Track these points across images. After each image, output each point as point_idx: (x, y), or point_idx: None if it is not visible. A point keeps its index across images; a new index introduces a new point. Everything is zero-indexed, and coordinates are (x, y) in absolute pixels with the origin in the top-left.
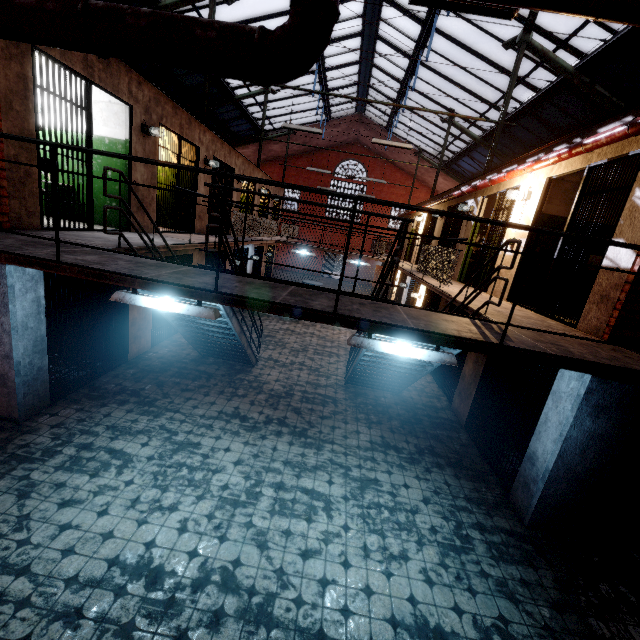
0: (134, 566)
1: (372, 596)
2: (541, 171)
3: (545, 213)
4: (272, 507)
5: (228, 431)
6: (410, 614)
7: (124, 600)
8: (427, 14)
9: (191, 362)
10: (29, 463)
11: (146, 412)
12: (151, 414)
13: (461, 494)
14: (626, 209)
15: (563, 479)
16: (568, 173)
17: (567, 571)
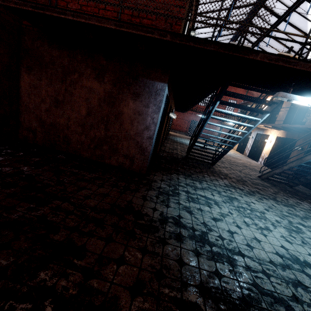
0: (292, 259)
1: None
2: None
3: None
4: None
5: (241, 194)
6: None
7: None
8: None
9: (183, 160)
10: (172, 196)
11: (193, 179)
12: (196, 181)
13: None
14: None
15: None
16: None
17: None
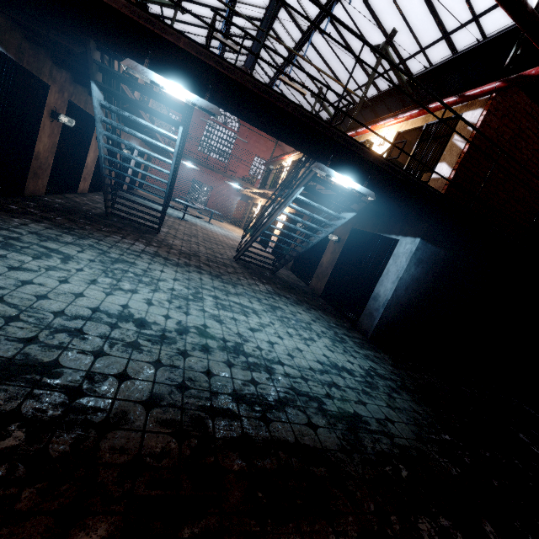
0: (118, 315)
1: (303, 352)
2: (393, 128)
3: (391, 156)
4: (216, 306)
5: (157, 262)
6: (327, 361)
7: (121, 330)
8: (327, 2)
9: (95, 215)
10: None
11: (68, 233)
12: (74, 235)
13: (331, 322)
14: (448, 146)
15: (394, 306)
16: (412, 129)
17: (393, 356)
